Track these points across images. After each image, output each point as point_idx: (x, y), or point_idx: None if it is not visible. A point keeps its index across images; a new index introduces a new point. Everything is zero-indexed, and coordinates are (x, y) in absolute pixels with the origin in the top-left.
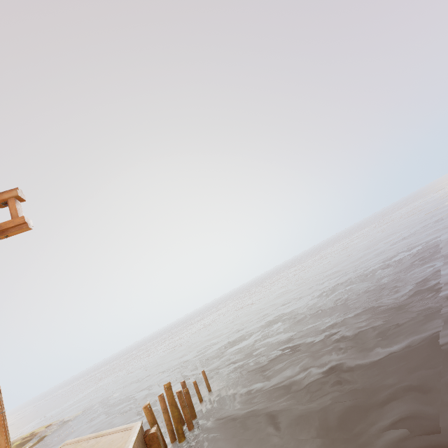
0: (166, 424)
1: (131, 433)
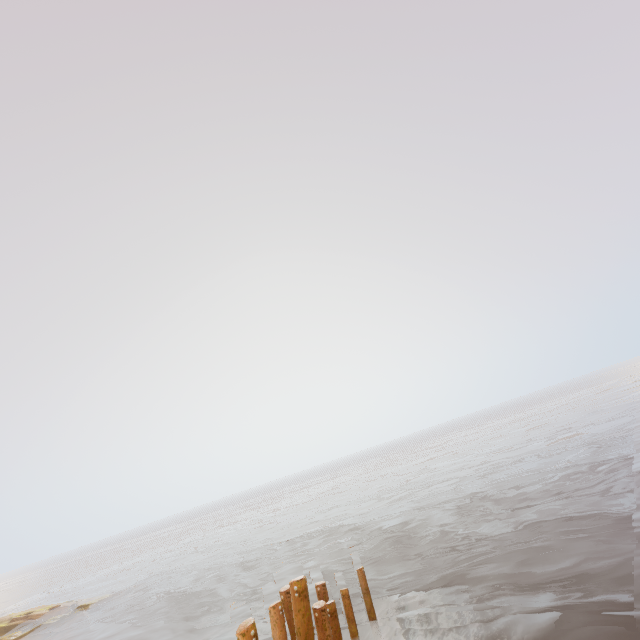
0: None
1: None
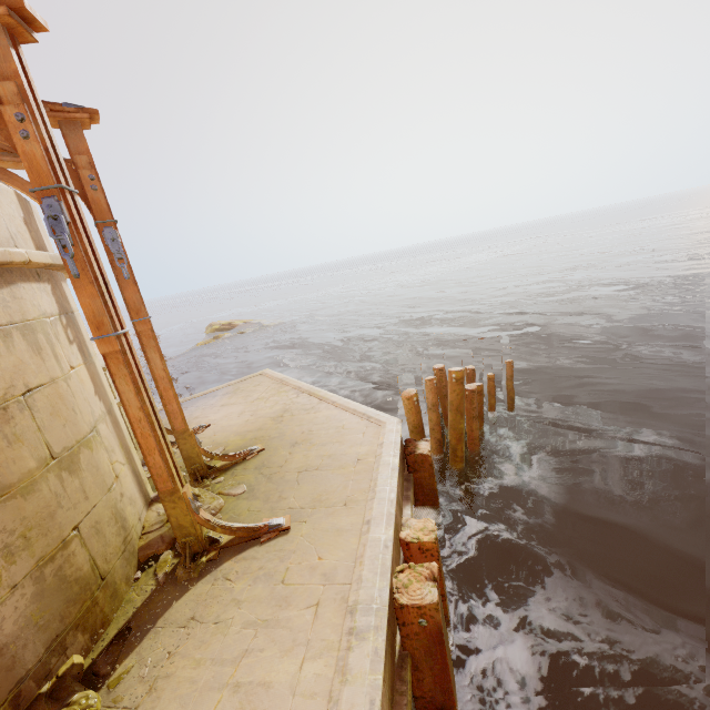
0: (431, 428)
1: (385, 442)
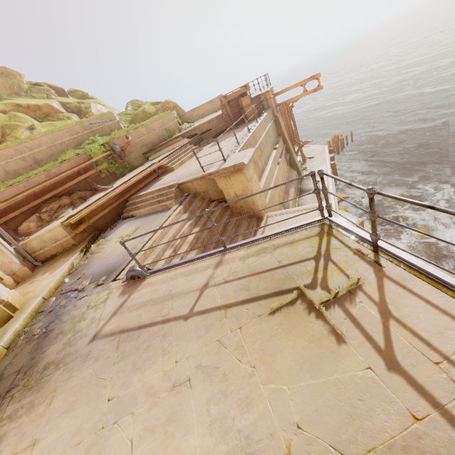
0: (333, 148)
1: (325, 148)
